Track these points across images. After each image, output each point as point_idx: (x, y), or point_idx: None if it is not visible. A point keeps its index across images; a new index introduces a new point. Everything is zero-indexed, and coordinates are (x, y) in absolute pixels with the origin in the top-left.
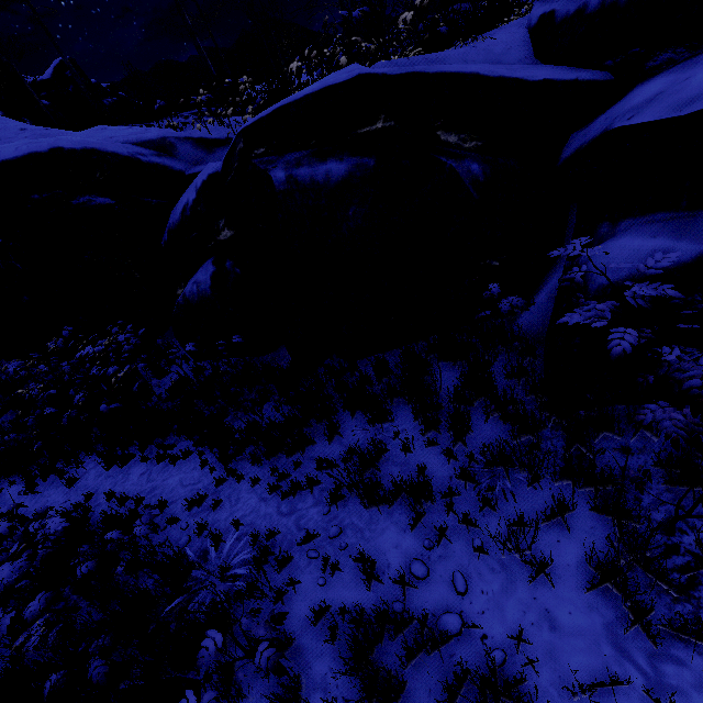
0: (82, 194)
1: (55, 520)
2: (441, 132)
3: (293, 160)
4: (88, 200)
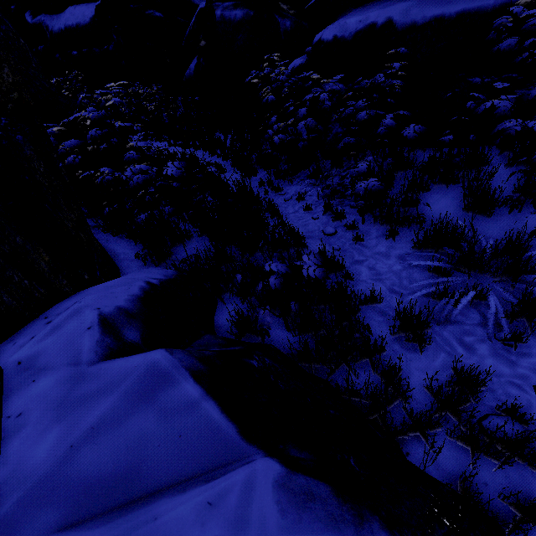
0: (150, 9)
1: (116, 122)
2: (280, 3)
3: (225, 7)
4: (152, 13)
